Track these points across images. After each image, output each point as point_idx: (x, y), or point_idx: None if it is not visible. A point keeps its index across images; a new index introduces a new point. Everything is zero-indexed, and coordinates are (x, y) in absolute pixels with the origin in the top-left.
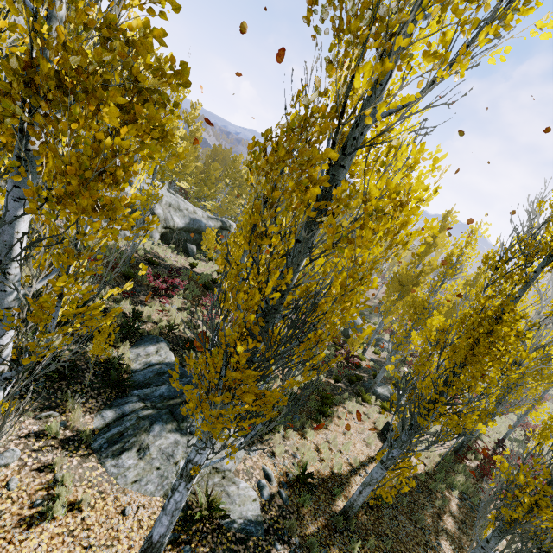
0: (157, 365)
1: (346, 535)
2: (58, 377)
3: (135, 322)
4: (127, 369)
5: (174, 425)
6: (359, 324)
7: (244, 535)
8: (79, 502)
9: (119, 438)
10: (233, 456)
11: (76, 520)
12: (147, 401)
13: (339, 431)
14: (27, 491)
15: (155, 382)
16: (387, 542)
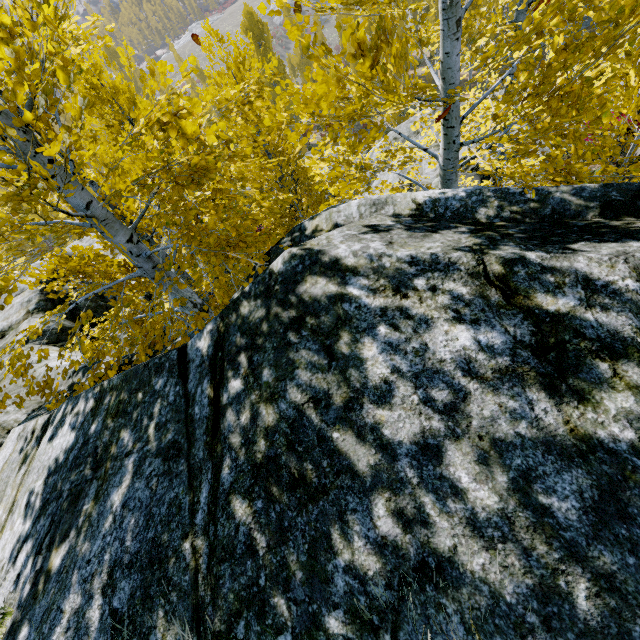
0: None
1: None
2: None
3: None
4: None
5: None
6: None
7: None
8: None
9: None
10: None
11: None
12: None
13: None
14: None
15: None
16: None
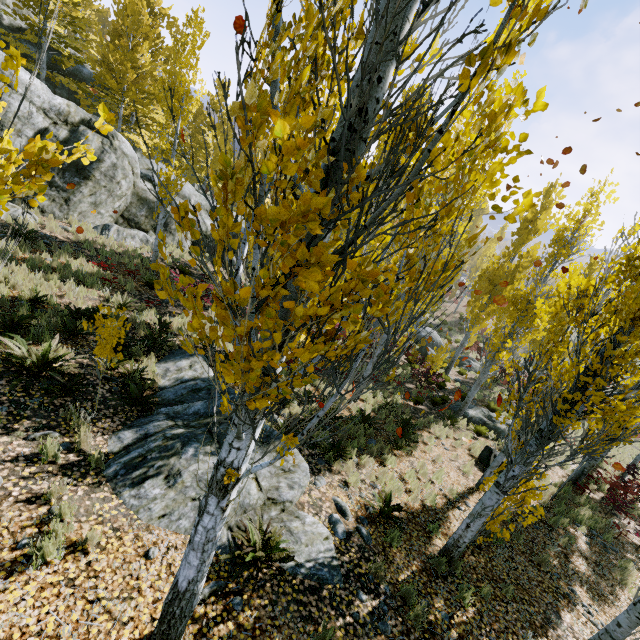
0: (191, 381)
1: (452, 581)
2: (60, 391)
3: (161, 333)
4: (153, 385)
5: (213, 447)
6: (437, 342)
7: (315, 582)
8: (82, 542)
9: (140, 462)
10: (294, 484)
11: (79, 565)
12: (177, 419)
13: (426, 458)
14: (9, 528)
15: (188, 400)
16: (506, 589)
